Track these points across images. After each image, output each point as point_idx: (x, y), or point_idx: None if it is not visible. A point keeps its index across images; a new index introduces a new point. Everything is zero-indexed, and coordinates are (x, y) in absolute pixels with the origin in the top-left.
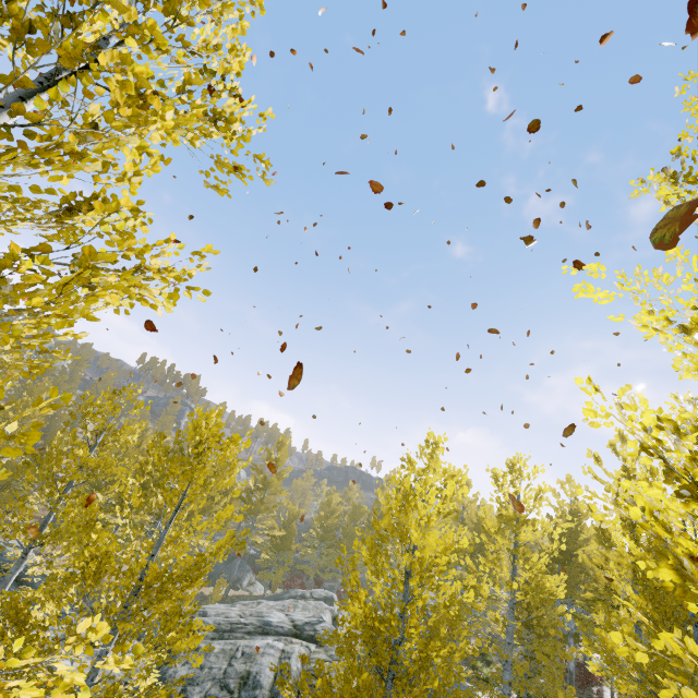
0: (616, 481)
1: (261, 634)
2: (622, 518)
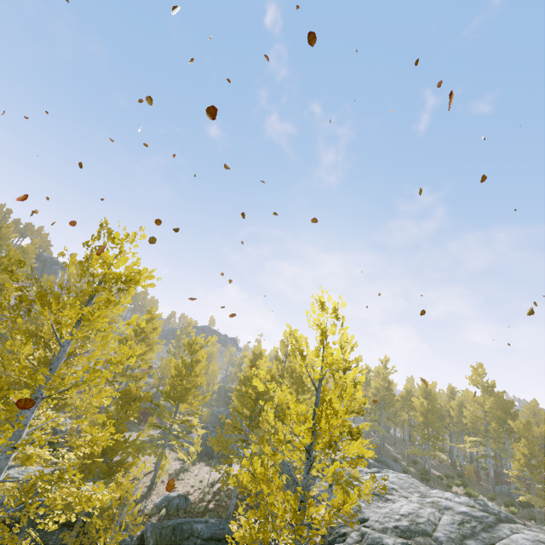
0: None
1: (489, 528)
2: None
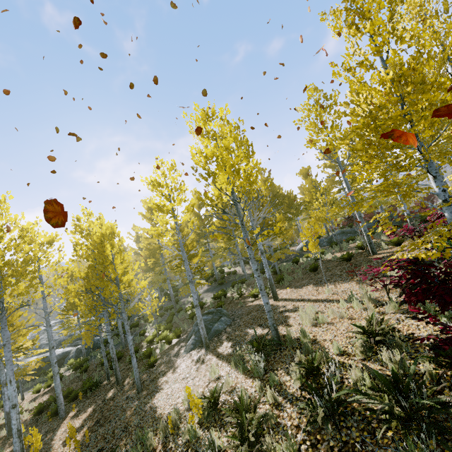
0: (143, 250)
1: None
2: (138, 246)
